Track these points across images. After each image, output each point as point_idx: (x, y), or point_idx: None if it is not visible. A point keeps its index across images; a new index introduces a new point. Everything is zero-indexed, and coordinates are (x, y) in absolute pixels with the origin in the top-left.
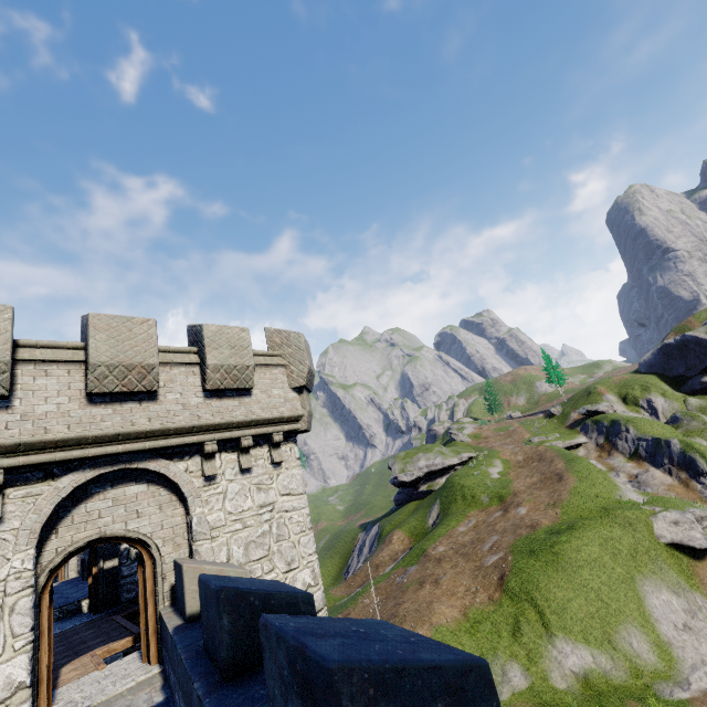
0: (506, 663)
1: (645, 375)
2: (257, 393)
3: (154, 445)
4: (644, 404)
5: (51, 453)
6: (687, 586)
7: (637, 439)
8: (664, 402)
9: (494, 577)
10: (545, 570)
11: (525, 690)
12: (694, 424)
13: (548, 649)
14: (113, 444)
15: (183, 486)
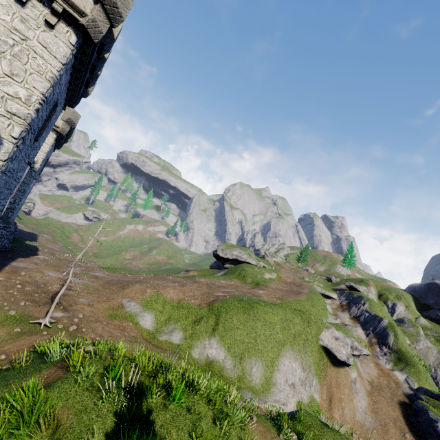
0: (177, 329)
1: (406, 292)
2: None
3: None
4: (390, 305)
5: None
6: (314, 371)
7: (366, 311)
8: (403, 310)
9: (211, 298)
10: (238, 309)
11: (174, 344)
12: (410, 329)
13: (205, 339)
14: None
15: None
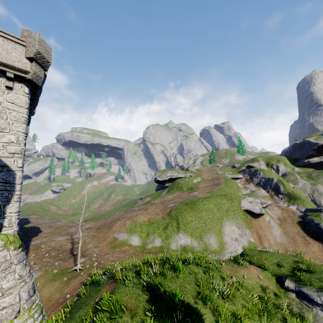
0: (156, 237)
1: (281, 156)
2: (0, 49)
3: None
4: (275, 167)
5: None
6: (245, 226)
7: (262, 177)
8: (284, 168)
9: (168, 210)
10: (187, 209)
11: (158, 247)
12: (291, 177)
13: (175, 236)
14: None
15: None
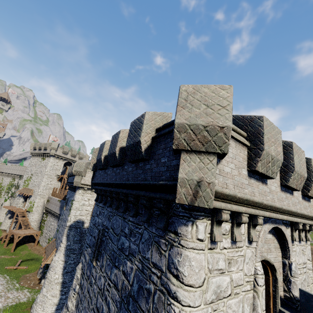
0: None
1: None
2: (311, 201)
3: (291, 219)
4: None
5: (271, 212)
6: None
7: None
8: None
9: None
10: None
11: None
12: None
13: None
14: (282, 214)
15: (289, 243)
